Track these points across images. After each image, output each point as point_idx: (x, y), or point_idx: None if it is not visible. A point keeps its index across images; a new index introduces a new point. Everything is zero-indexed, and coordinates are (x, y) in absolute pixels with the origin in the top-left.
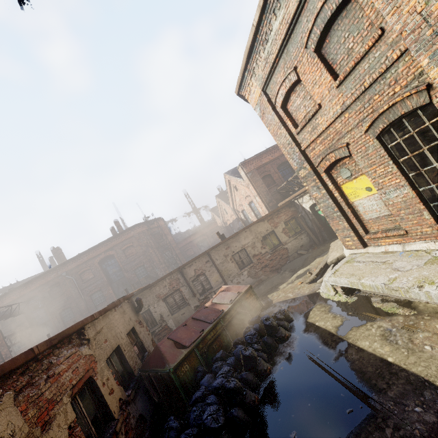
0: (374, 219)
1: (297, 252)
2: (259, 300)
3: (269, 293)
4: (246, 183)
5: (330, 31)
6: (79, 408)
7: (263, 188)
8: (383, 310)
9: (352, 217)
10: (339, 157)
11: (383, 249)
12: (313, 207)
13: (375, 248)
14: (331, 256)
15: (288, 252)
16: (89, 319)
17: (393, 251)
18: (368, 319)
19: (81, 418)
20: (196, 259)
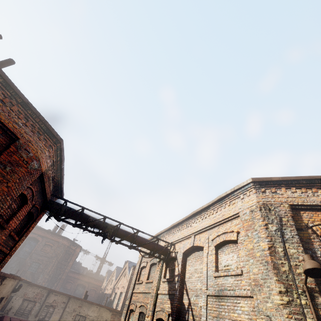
0: None
1: None
2: None
3: None
4: (128, 278)
5: (154, 265)
6: None
7: None
8: None
9: None
10: (133, 308)
11: None
12: None
13: None
14: None
15: None
16: (10, 276)
17: None
18: None
19: None
20: (62, 294)
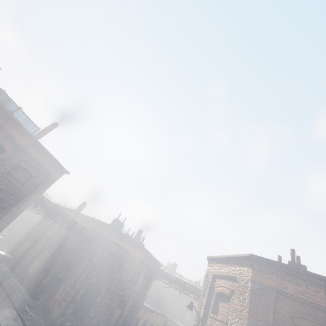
0: None
1: None
2: None
3: None
4: None
5: None
6: (143, 323)
7: None
8: None
9: None
10: None
11: None
12: None
13: None
14: None
15: None
16: (155, 311)
17: None
18: None
19: (142, 324)
20: None
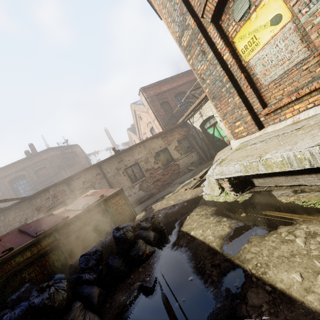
0: (278, 79)
1: (187, 168)
2: (132, 206)
3: (154, 203)
4: (146, 108)
5: None
6: None
7: (160, 112)
8: (303, 204)
9: (245, 86)
10: None
11: (290, 121)
12: (203, 125)
13: (276, 125)
14: (217, 157)
15: (179, 168)
16: None
17: (310, 116)
18: (279, 222)
19: None
20: (85, 170)
